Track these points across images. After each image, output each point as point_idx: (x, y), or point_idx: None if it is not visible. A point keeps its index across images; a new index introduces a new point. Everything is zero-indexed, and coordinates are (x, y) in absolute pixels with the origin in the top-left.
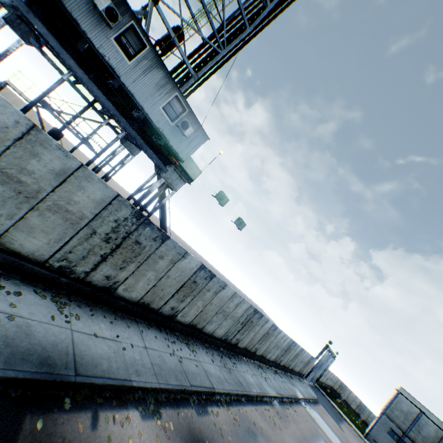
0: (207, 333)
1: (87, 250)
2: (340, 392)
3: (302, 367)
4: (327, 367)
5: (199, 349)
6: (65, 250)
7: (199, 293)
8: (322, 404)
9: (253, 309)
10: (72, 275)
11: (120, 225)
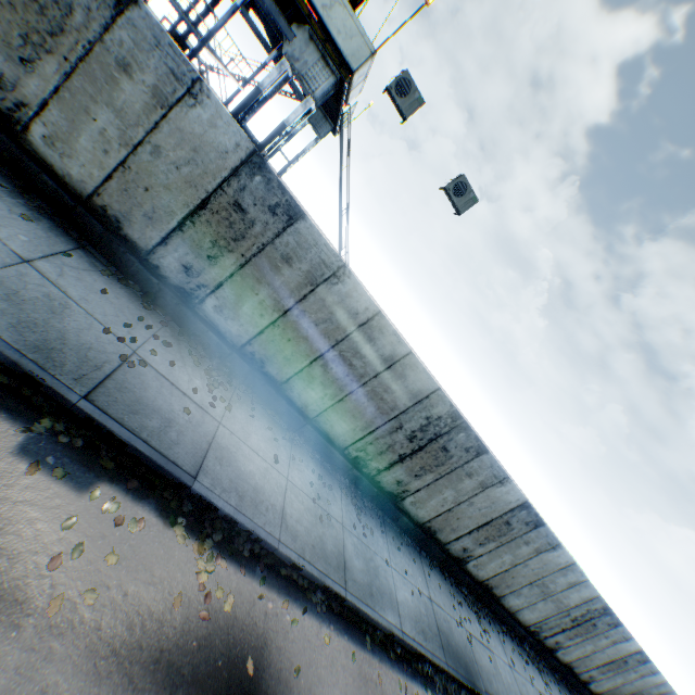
0: (300, 407)
1: None
2: None
3: None
4: None
5: (250, 416)
6: None
7: (259, 255)
8: None
9: (448, 407)
10: None
11: None
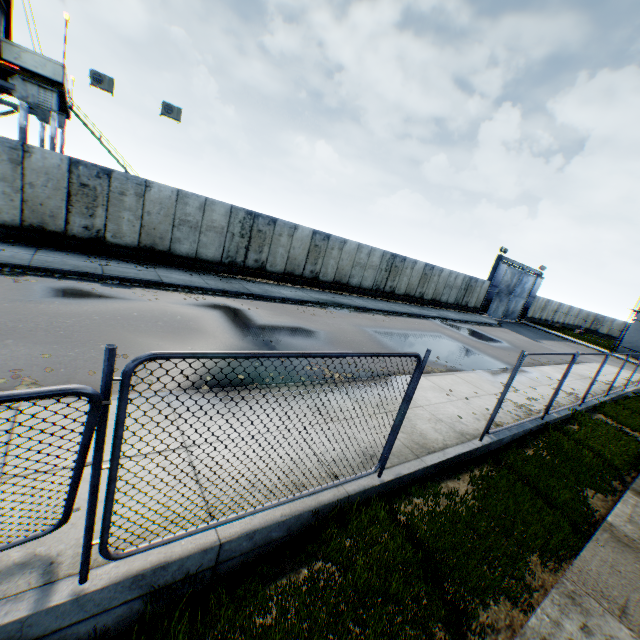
0: (186, 257)
1: None
2: (595, 329)
3: (460, 296)
4: (531, 292)
5: (167, 269)
6: None
7: (110, 200)
8: (510, 329)
9: (243, 211)
10: None
11: None
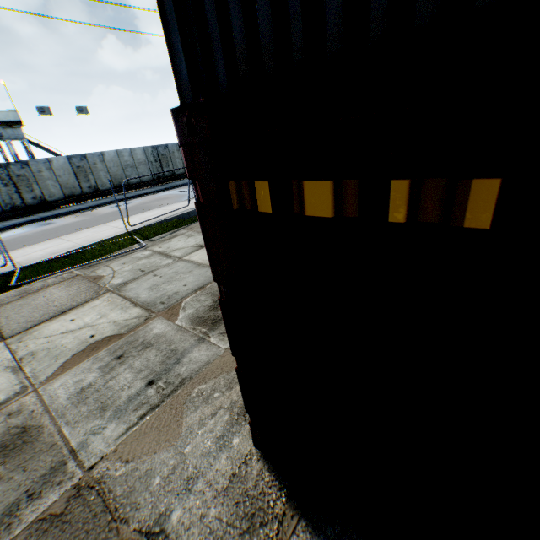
0: (137, 183)
1: (8, 195)
2: None
3: None
4: None
5: (134, 192)
6: (2, 202)
7: (92, 169)
8: None
9: (150, 147)
10: (21, 208)
11: (2, 176)
